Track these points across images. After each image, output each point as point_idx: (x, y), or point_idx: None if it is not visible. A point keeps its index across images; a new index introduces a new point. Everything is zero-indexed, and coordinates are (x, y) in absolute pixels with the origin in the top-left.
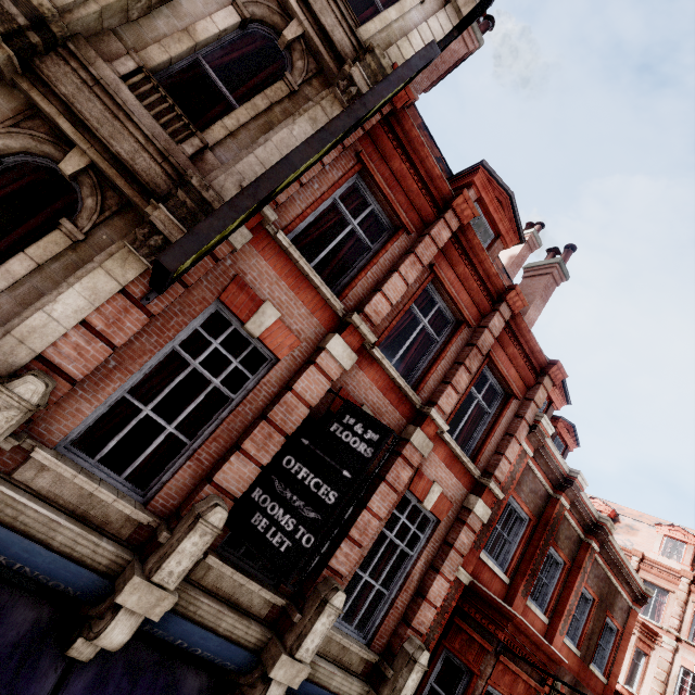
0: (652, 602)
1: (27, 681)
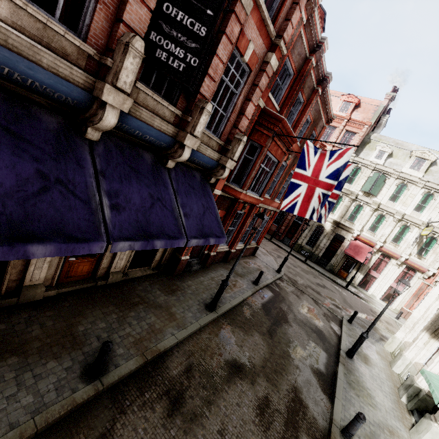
0: (327, 134)
1: (75, 146)
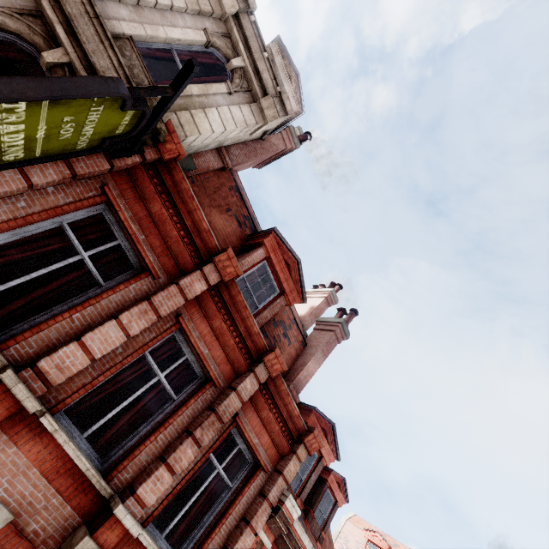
0: None
1: None
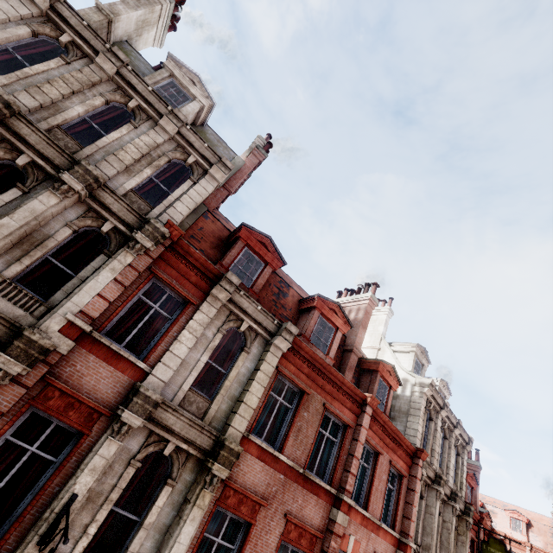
0: None
1: None
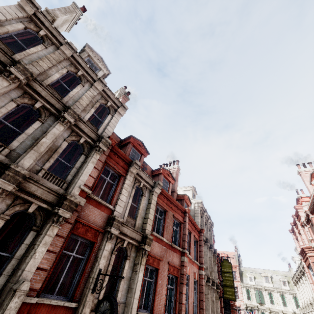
0: None
1: None
